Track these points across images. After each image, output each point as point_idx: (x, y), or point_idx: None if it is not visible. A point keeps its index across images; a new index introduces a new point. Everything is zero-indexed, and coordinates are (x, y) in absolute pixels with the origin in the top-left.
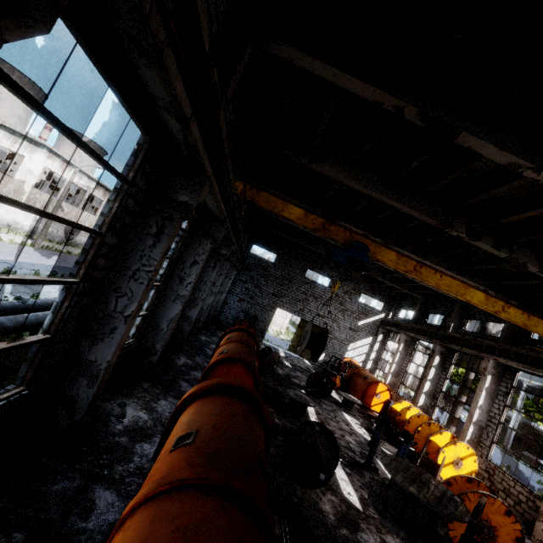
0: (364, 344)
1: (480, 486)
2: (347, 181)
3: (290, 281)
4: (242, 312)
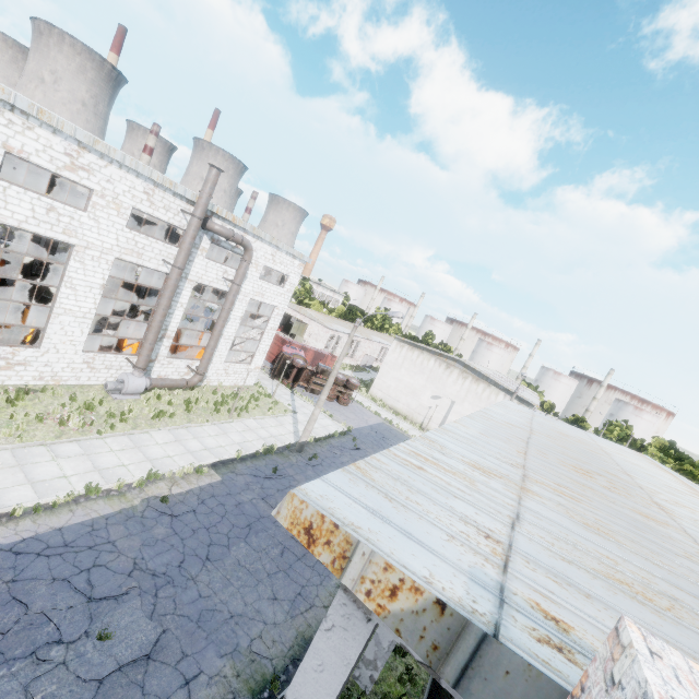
0: (255, 326)
1: None
2: None
3: None
4: None
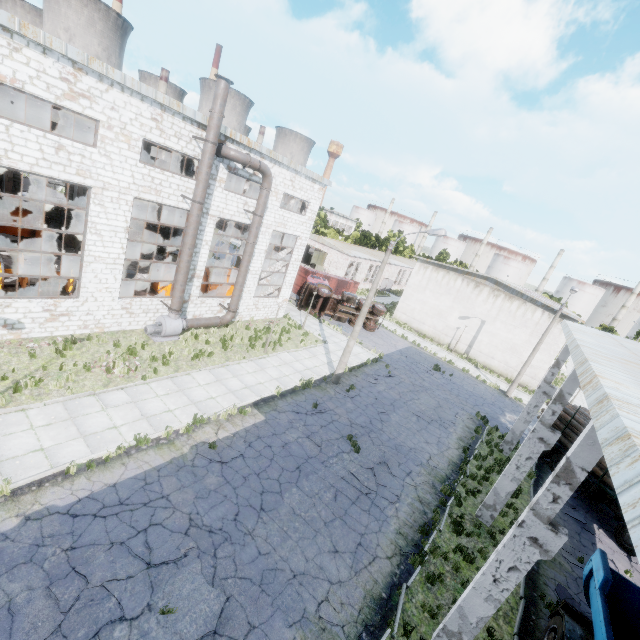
0: (279, 258)
1: None
2: None
3: None
4: None
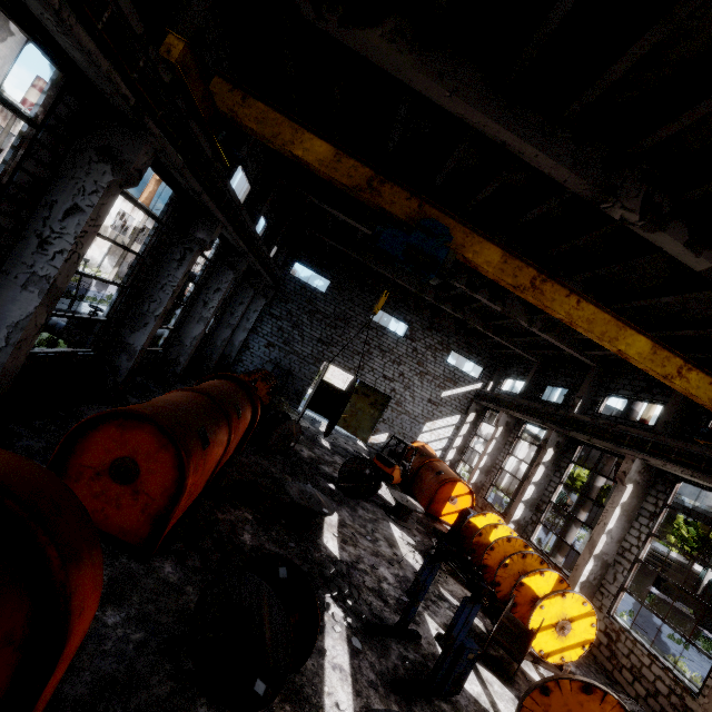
0: (447, 424)
1: (606, 702)
2: (417, 76)
3: (347, 323)
4: (270, 363)
